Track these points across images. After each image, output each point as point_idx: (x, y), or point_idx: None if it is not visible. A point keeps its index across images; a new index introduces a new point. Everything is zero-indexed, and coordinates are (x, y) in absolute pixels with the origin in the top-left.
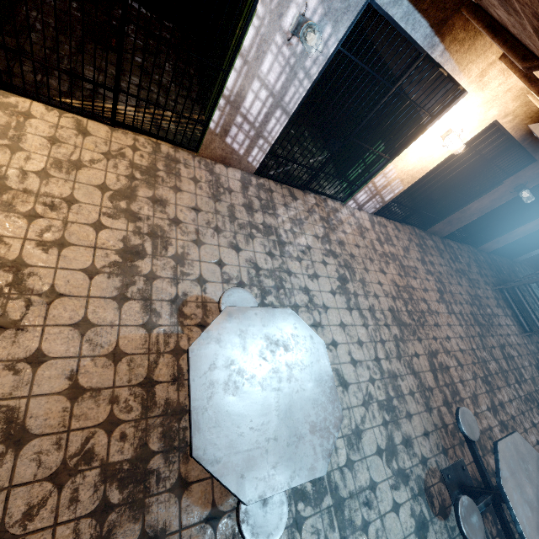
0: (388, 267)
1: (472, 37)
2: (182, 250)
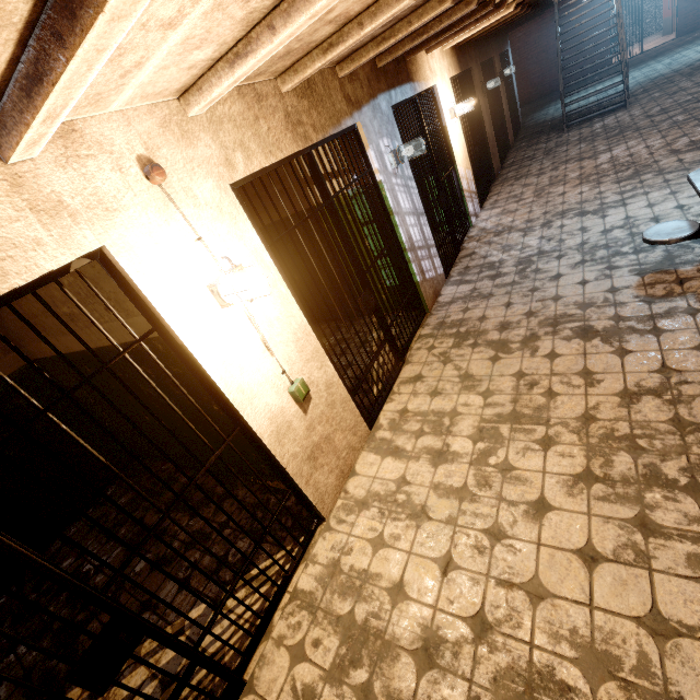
0: (555, 192)
1: (416, 63)
2: (571, 306)
